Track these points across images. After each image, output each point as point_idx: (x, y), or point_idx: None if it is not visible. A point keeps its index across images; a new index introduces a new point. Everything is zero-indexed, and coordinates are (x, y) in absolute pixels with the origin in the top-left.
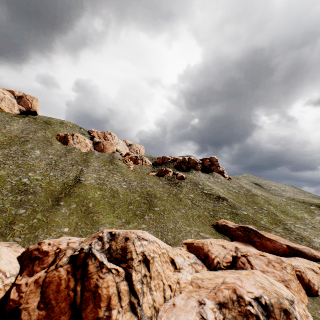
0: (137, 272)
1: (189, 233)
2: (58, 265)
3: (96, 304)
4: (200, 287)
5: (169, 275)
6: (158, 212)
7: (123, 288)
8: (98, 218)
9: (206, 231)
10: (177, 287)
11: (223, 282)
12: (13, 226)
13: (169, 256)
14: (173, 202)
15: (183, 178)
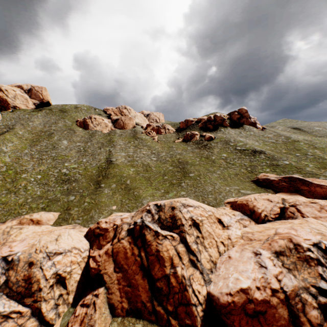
0: (190, 235)
1: (229, 192)
2: (119, 238)
3: (161, 264)
4: (251, 239)
5: (219, 233)
6: (193, 177)
7: (181, 249)
8: (138, 192)
9: (246, 187)
10: (229, 242)
11: (275, 233)
12: (70, 211)
13: (215, 217)
14: (206, 165)
15: (212, 138)
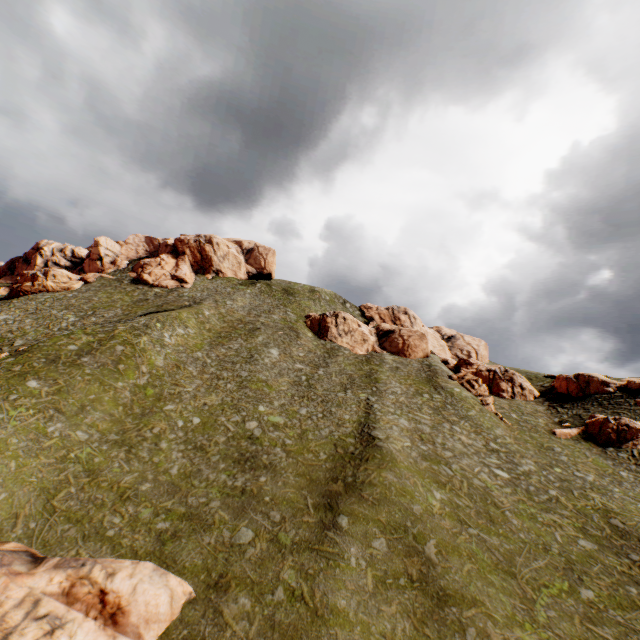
0: None
1: None
2: None
3: None
4: None
5: None
6: None
7: None
8: (484, 638)
9: None
10: None
11: None
12: (221, 603)
13: None
14: None
15: None
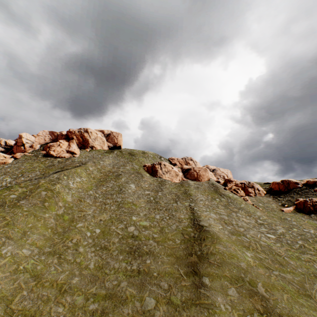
0: None
1: None
2: None
3: None
4: None
5: None
6: None
7: None
8: None
9: None
10: None
11: None
12: None
13: None
14: None
15: None
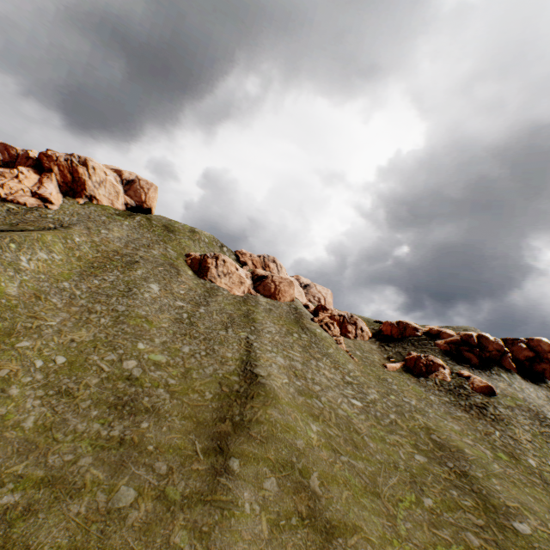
0: None
1: None
2: None
3: None
4: None
5: None
6: (541, 548)
7: None
8: None
9: None
10: None
11: None
12: None
13: None
14: (534, 491)
15: (493, 392)
